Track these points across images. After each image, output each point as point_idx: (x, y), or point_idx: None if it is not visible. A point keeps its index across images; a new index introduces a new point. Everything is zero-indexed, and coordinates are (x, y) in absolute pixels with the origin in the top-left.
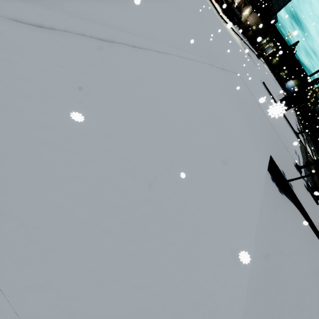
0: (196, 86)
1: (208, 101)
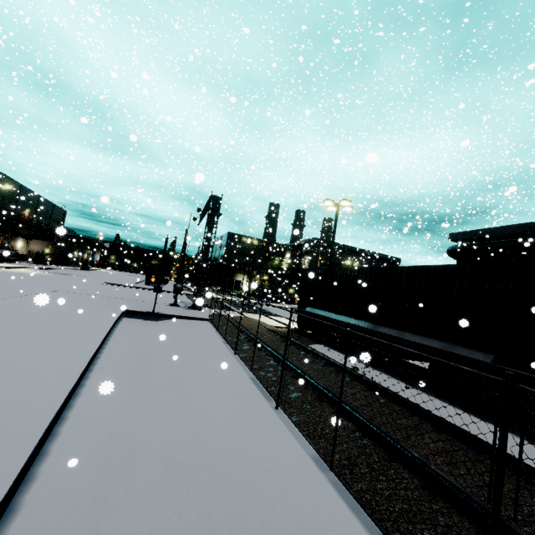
0: (4, 309)
1: (24, 310)
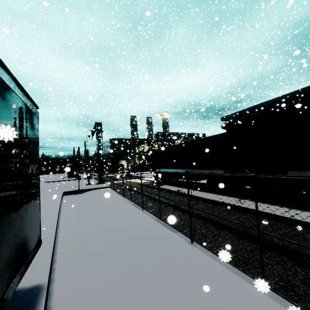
0: None
1: None
